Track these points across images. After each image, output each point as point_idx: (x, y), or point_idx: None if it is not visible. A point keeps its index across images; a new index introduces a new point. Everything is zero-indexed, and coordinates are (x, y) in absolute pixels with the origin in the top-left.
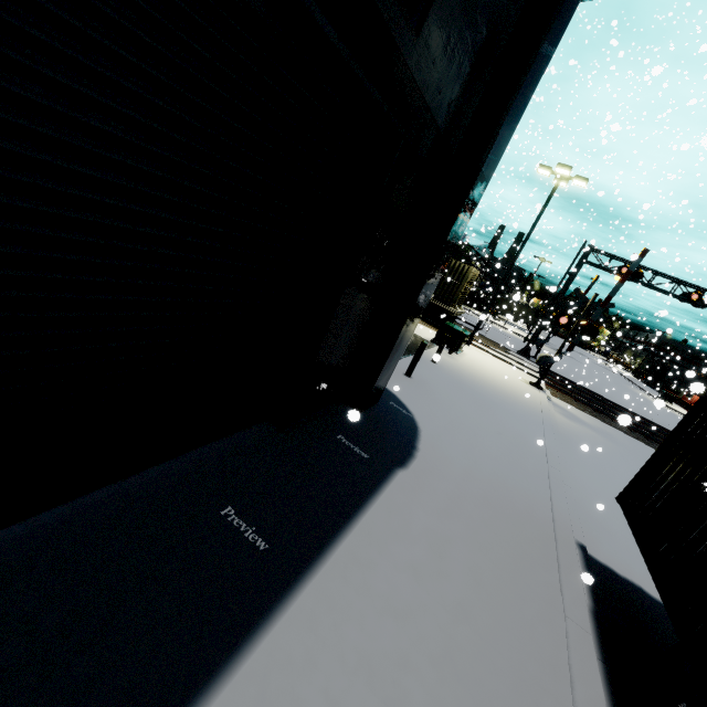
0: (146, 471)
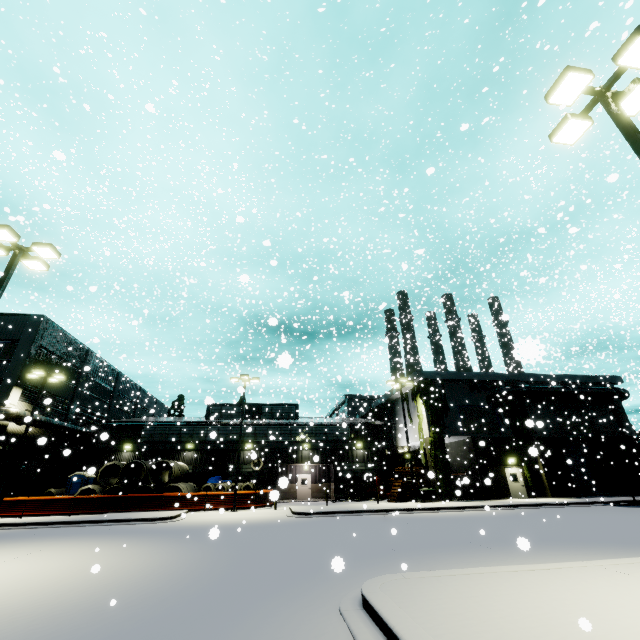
0: (604, 495)
